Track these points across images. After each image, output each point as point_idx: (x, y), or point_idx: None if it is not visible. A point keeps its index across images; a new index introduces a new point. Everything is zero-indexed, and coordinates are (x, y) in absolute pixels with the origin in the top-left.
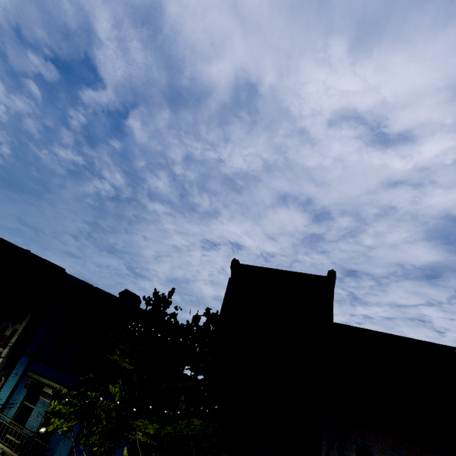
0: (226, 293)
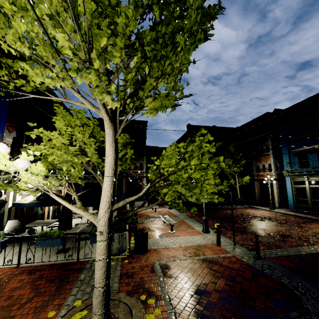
0: None
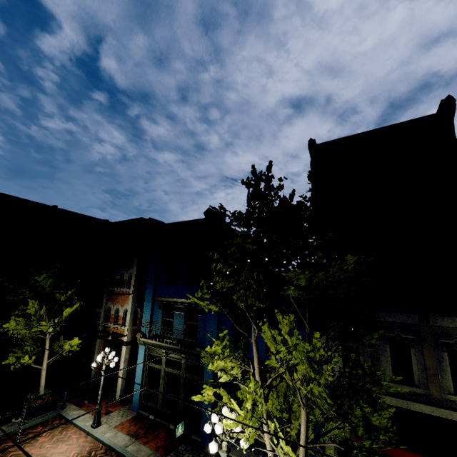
0: None
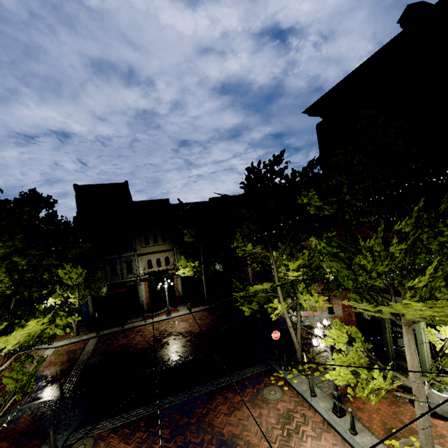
0: (77, 202)
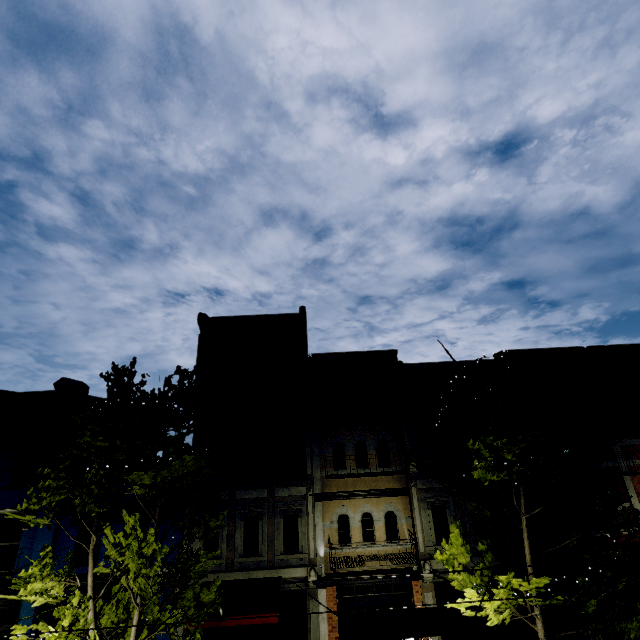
0: (199, 352)
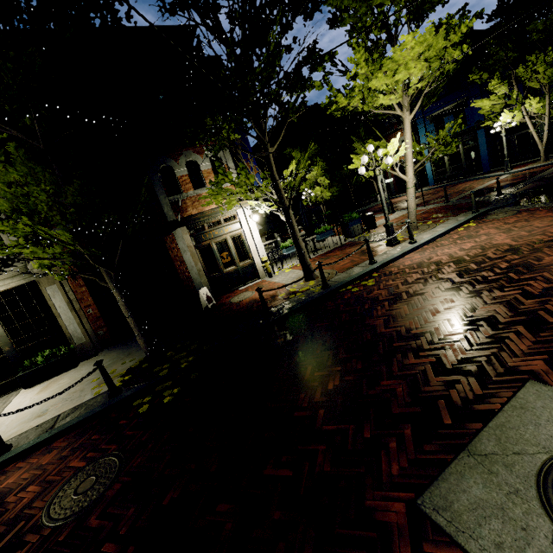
0: None
